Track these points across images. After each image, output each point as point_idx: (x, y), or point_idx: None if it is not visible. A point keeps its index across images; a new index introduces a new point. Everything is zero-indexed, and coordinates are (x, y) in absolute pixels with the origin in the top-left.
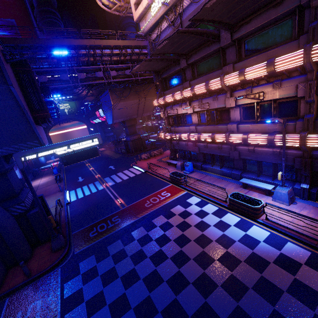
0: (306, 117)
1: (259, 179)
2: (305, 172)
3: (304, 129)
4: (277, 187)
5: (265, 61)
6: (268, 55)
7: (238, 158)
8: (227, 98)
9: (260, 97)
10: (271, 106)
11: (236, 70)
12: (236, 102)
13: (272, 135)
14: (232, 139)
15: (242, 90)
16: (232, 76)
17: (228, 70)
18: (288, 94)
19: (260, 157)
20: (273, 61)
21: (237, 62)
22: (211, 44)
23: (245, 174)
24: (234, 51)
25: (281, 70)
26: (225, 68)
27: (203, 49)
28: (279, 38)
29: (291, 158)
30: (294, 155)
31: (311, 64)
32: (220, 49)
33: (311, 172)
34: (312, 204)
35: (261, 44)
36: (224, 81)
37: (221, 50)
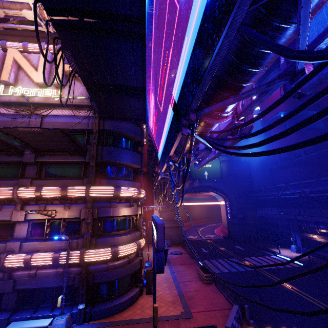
0: (85, 235)
1: (36, 316)
2: (83, 289)
3: (84, 245)
4: (56, 317)
5: (60, 186)
6: (64, 183)
7: (12, 290)
8: (16, 210)
9: (52, 214)
10: (61, 224)
11: (33, 185)
12: (26, 216)
13: (58, 252)
14: (10, 262)
15: (36, 205)
16: (28, 189)
17: (25, 183)
18: (75, 215)
19: (42, 282)
20: (66, 188)
21: (36, 179)
22: (12, 154)
23: (16, 315)
24: (36, 170)
25: (72, 196)
26: (22, 181)
27: (1, 155)
28: (73, 174)
29: (73, 276)
30: (75, 272)
31: (89, 197)
32: (21, 163)
33: (87, 288)
34: (87, 326)
35: (60, 173)
36: (18, 192)
37: (22, 164)
